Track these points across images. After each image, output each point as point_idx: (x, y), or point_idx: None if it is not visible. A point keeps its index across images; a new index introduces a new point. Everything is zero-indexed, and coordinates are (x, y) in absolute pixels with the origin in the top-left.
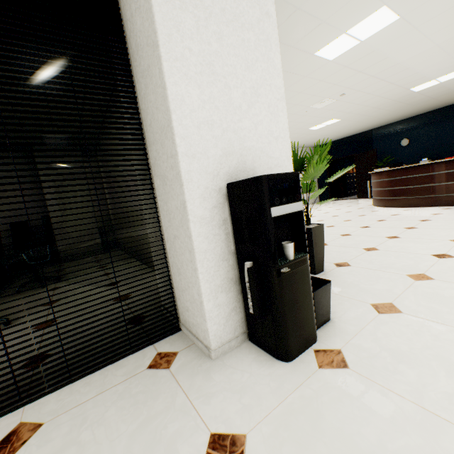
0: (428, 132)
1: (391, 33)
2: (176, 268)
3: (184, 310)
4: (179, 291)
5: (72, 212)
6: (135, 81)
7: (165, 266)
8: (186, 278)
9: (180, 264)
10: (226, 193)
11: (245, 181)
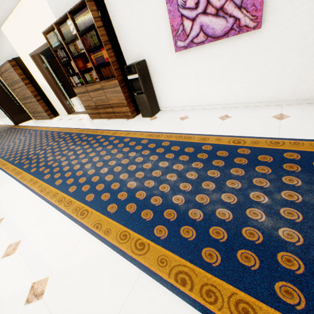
0: None
1: None
2: None
3: None
4: None
5: None
6: None
7: None
8: None
9: None
10: None
11: None
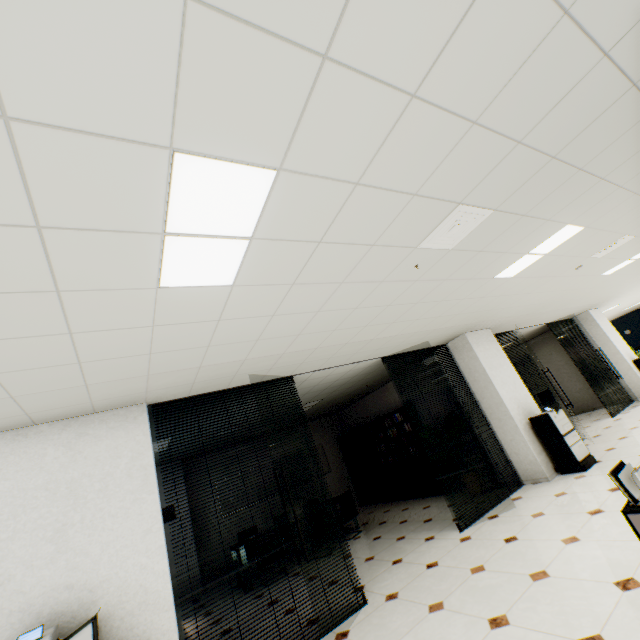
0: (639, 323)
1: (617, 306)
2: (627, 383)
3: (634, 393)
4: (629, 389)
5: None
6: (593, 346)
7: (618, 387)
8: (633, 383)
9: (629, 381)
10: (632, 362)
11: (639, 358)
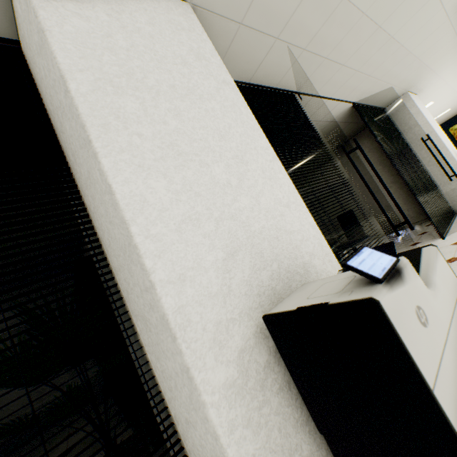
0: None
1: (428, 108)
2: (450, 190)
3: None
4: (453, 198)
5: None
6: (409, 144)
7: (437, 196)
8: None
9: (454, 186)
10: None
11: None
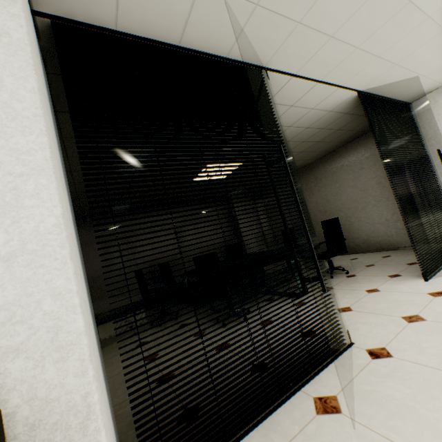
0: None
1: None
2: None
3: None
4: None
5: (252, 236)
6: (429, 153)
7: None
8: None
9: None
10: None
11: None
